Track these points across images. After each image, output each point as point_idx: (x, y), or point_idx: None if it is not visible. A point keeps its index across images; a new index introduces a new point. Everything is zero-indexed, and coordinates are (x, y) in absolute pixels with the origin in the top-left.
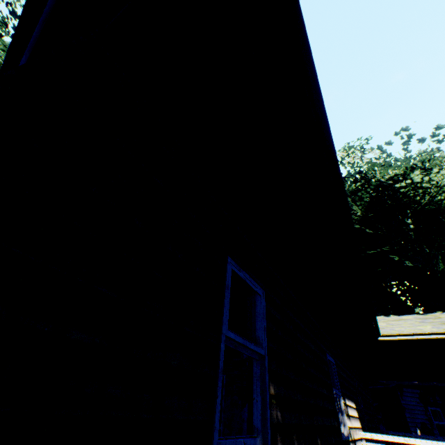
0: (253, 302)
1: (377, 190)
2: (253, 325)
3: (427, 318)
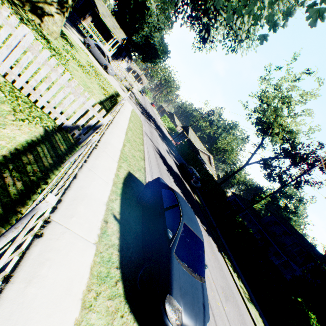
0: (83, 0)
1: (146, 3)
2: (81, 2)
3: (117, 28)
